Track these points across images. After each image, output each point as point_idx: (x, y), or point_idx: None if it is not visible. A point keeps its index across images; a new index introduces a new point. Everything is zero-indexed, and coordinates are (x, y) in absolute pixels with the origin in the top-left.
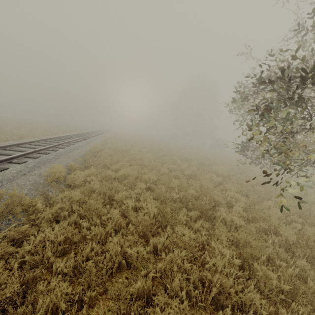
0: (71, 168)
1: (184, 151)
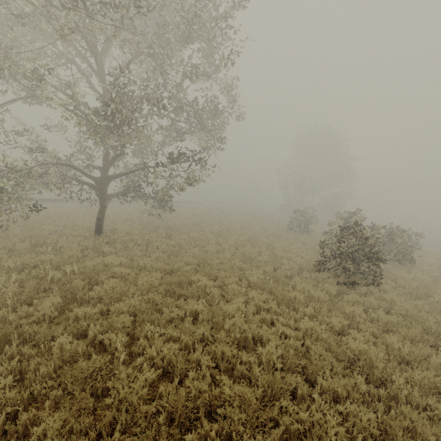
0: (45, 206)
1: (208, 216)
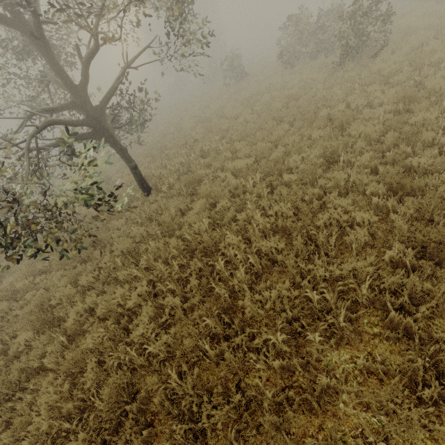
0: None
1: None
